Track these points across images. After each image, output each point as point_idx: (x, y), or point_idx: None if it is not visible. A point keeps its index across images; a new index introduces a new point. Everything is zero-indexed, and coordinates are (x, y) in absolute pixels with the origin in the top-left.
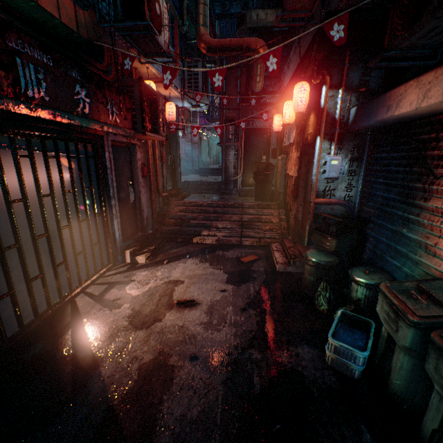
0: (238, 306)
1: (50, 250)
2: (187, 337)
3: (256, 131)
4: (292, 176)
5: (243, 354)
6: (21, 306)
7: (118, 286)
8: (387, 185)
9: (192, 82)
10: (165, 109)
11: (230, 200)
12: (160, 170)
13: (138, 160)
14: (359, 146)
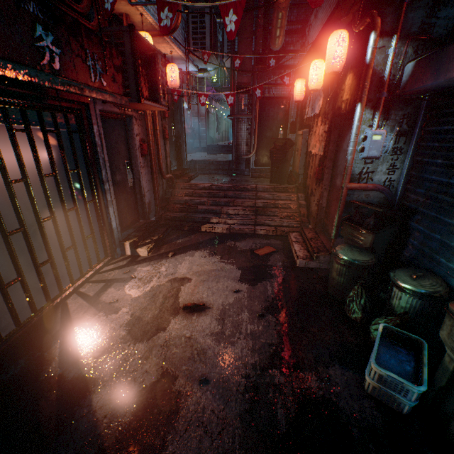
0: (254, 312)
1: (29, 247)
2: (196, 352)
3: (273, 100)
4: (316, 155)
5: (263, 376)
6: (0, 313)
7: (116, 284)
8: (448, 168)
9: (197, 37)
10: (165, 70)
11: (242, 182)
12: (163, 148)
13: (136, 136)
14: (410, 116)
